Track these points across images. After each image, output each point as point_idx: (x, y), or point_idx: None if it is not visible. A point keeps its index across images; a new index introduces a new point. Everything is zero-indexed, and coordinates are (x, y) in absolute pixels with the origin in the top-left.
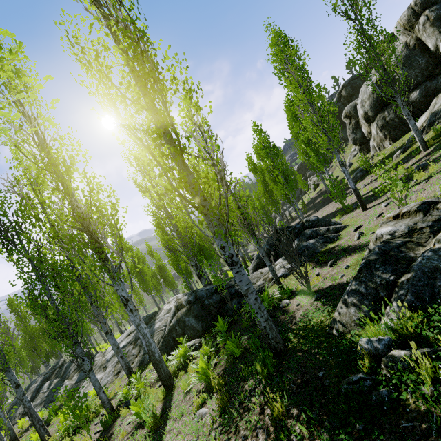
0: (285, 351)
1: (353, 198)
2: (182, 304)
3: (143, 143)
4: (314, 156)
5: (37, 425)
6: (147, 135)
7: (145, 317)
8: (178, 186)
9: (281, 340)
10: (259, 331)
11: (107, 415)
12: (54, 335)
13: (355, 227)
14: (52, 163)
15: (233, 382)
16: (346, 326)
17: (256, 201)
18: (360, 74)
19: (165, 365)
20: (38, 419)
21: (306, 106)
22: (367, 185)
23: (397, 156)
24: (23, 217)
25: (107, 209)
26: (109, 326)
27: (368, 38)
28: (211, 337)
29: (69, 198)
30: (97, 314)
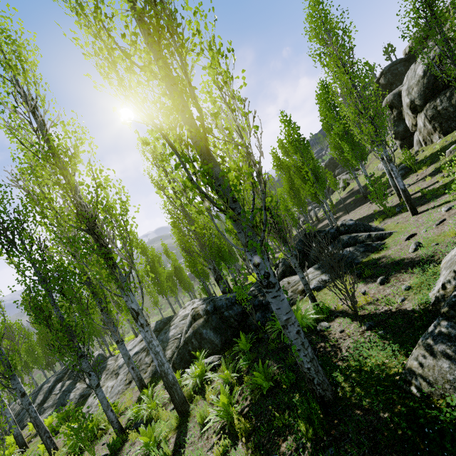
0: (334, 400)
1: (394, 200)
2: (199, 313)
3: (154, 122)
4: (349, 151)
5: (43, 437)
6: (161, 115)
7: (160, 322)
8: (199, 182)
9: (329, 386)
10: (292, 360)
11: (115, 434)
12: (57, 348)
13: (407, 236)
14: (53, 153)
15: (264, 432)
16: (436, 387)
17: (289, 202)
18: (403, 59)
19: (179, 388)
20: (44, 430)
21: (351, 89)
22: (412, 185)
23: (452, 151)
24: (25, 214)
25: (115, 208)
26: (120, 335)
27: (430, 6)
28: (231, 356)
29: (72, 195)
30: (107, 321)
